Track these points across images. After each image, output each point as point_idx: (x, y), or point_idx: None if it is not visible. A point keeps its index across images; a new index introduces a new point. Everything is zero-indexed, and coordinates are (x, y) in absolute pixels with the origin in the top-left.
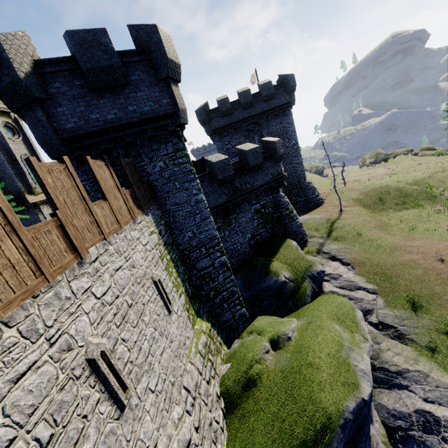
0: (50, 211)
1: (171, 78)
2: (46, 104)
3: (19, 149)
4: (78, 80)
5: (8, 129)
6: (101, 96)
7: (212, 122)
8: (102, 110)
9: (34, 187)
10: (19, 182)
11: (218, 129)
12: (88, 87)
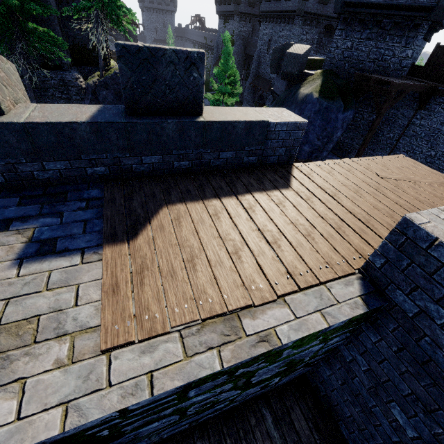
0: None
1: None
2: None
3: None
4: None
5: None
6: None
7: (308, 2)
8: None
9: None
10: None
11: (309, 13)
12: None
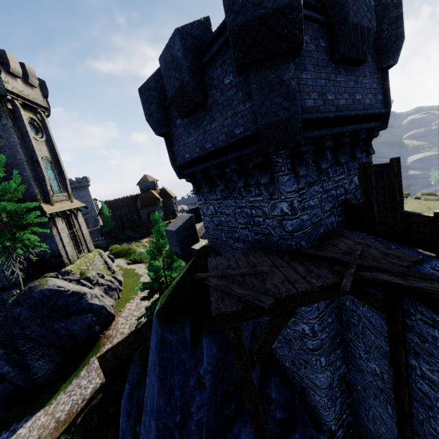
0: (63, 225)
1: (389, 69)
2: (293, 62)
3: (41, 150)
4: (323, 41)
5: (31, 127)
6: (338, 71)
7: None
8: (337, 91)
9: (51, 196)
10: (36, 187)
11: None
12: (330, 53)
